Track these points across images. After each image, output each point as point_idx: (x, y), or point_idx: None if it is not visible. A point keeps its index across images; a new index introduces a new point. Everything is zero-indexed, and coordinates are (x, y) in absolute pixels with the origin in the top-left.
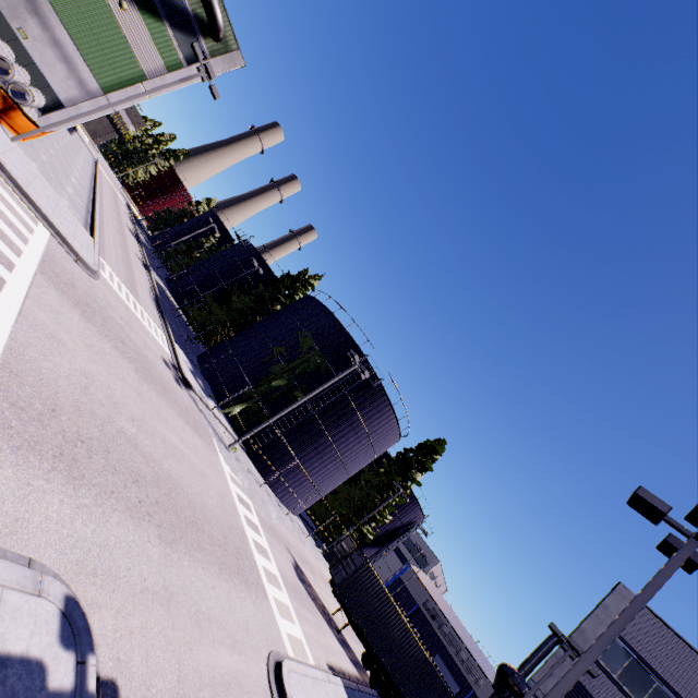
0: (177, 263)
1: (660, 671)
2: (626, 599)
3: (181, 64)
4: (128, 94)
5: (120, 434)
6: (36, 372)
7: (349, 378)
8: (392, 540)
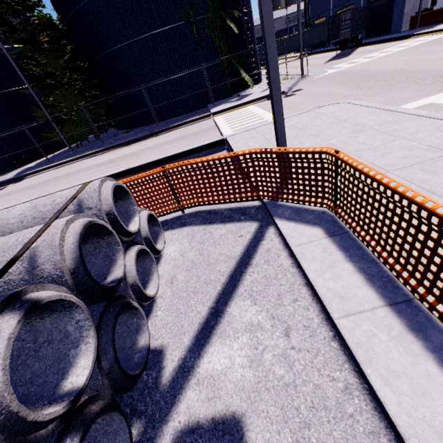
0: None
1: None
2: None
3: None
4: None
5: None
6: None
7: None
8: None
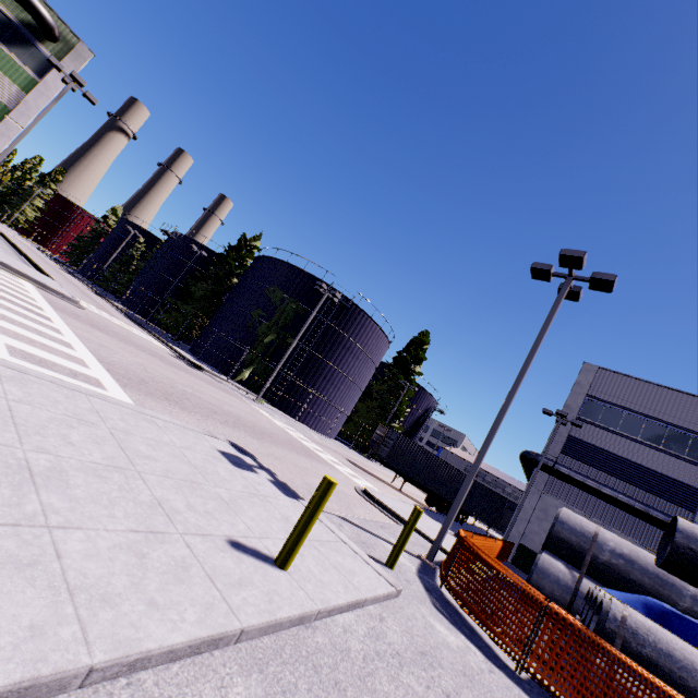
0: (119, 283)
1: (624, 405)
2: (591, 371)
3: (34, 81)
4: (1, 133)
5: (186, 392)
6: (115, 363)
7: (326, 310)
8: (418, 429)
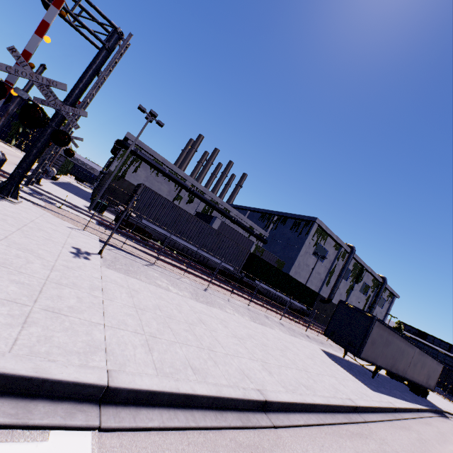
0: None
1: None
2: None
3: None
4: None
5: None
6: None
7: None
8: None
